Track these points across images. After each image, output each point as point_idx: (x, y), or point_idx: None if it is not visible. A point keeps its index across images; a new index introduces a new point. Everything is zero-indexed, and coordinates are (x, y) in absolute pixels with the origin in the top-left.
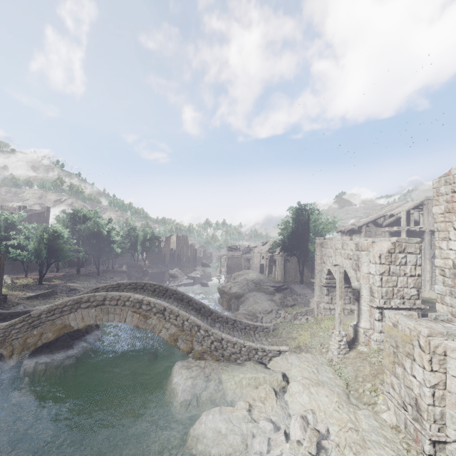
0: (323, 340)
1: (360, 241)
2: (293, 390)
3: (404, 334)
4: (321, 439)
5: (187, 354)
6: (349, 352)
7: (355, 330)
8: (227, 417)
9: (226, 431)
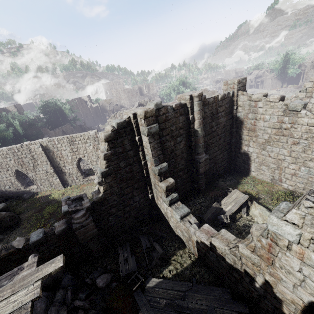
0: None
1: None
2: None
3: None
4: None
5: None
6: None
7: None
8: None
9: None
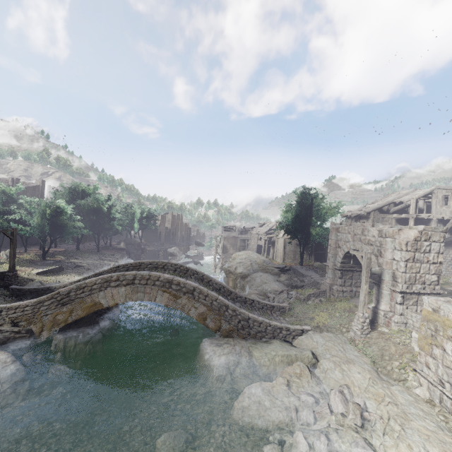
0: (342, 321)
1: (385, 228)
2: (324, 366)
3: (447, 319)
4: (362, 412)
5: (215, 332)
6: (371, 332)
7: (375, 312)
8: (268, 392)
9: (270, 404)
